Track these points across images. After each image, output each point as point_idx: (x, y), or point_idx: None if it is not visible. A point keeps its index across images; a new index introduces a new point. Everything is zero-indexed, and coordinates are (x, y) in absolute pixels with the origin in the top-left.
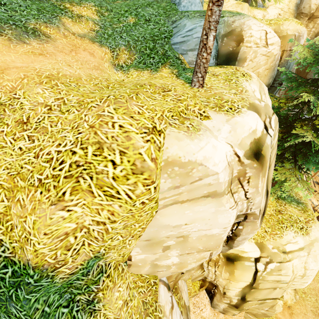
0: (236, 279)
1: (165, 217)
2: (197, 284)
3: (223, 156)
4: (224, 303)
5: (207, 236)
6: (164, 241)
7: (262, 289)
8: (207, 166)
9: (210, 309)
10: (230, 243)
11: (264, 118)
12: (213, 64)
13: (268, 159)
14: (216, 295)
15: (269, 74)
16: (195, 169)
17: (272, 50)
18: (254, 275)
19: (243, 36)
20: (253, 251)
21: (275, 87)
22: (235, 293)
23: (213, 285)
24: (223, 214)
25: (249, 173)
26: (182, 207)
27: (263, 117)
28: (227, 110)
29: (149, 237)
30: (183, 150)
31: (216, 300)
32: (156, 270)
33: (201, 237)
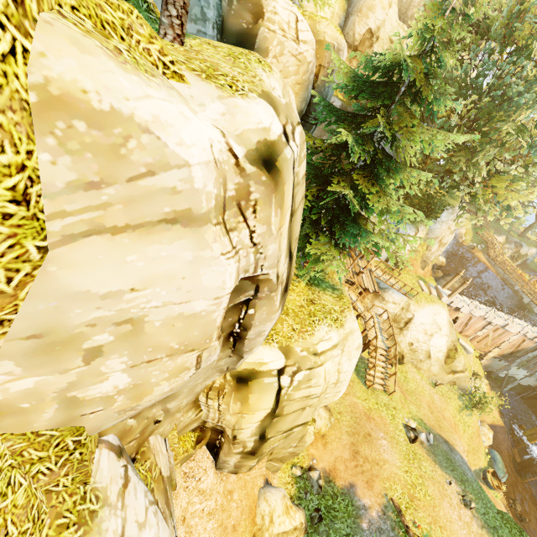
0: (251, 409)
1: (74, 269)
2: (190, 439)
3: (203, 140)
4: (235, 455)
5: (184, 318)
6: (85, 336)
7: (288, 415)
8: (162, 140)
9: (215, 473)
10: (238, 348)
11: (284, 121)
12: (214, 38)
13: (287, 181)
14: (223, 447)
15: (301, 93)
16: (134, 141)
17: (305, 52)
18: (277, 396)
19: (264, 8)
20: (276, 360)
21: (310, 125)
22: (250, 432)
23: (218, 433)
24: (211, 267)
25: (256, 193)
26: (116, 245)
27: (283, 119)
28: (222, 85)
29: (36, 326)
30: (96, 77)
31: (223, 454)
32: (78, 414)
33: (172, 320)
